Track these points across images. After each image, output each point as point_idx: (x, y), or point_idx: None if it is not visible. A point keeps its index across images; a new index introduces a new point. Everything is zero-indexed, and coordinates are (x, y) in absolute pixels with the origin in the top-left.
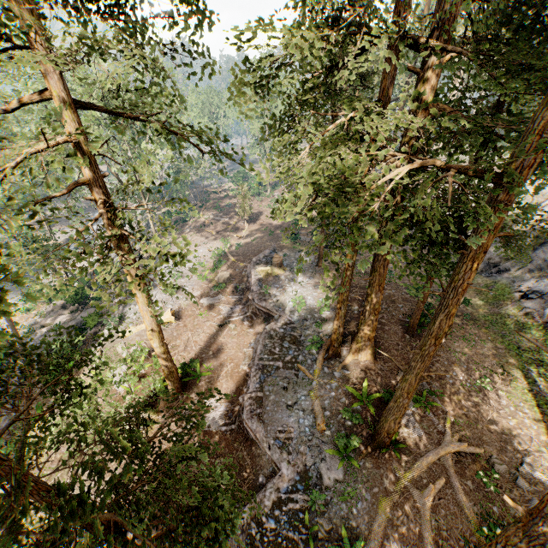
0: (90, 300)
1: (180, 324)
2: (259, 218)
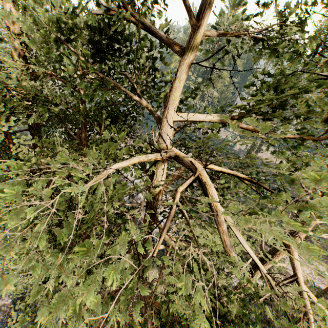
0: None
1: None
2: None
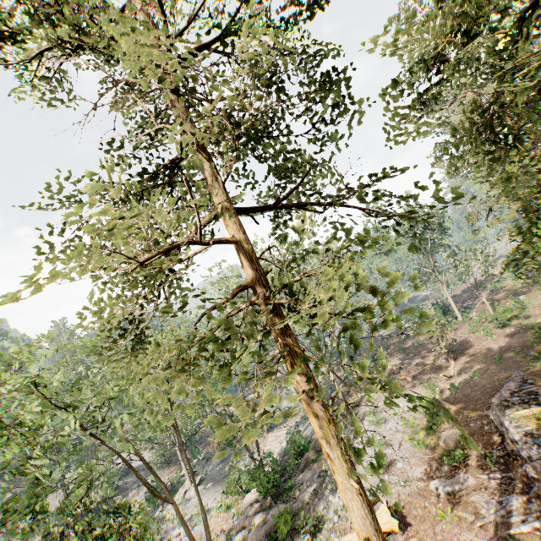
0: (282, 491)
1: (410, 537)
2: (465, 347)
